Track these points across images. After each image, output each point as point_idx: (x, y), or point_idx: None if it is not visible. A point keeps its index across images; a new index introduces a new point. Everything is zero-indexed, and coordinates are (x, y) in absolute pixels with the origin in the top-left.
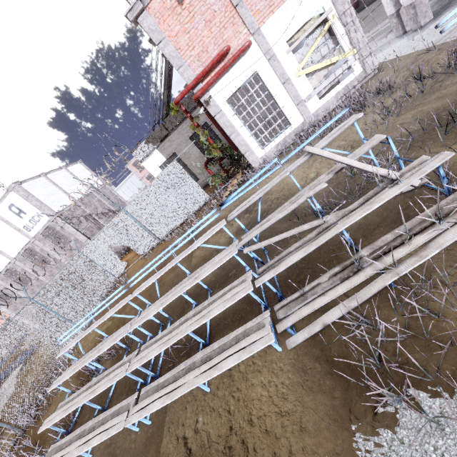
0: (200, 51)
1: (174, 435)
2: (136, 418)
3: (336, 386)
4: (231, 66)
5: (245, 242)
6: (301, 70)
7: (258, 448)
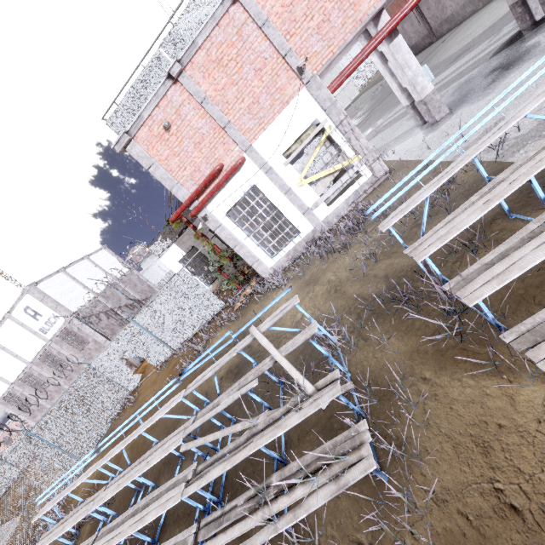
0: (192, 170)
1: None
2: None
3: None
4: (227, 182)
5: (189, 432)
6: (303, 179)
7: None
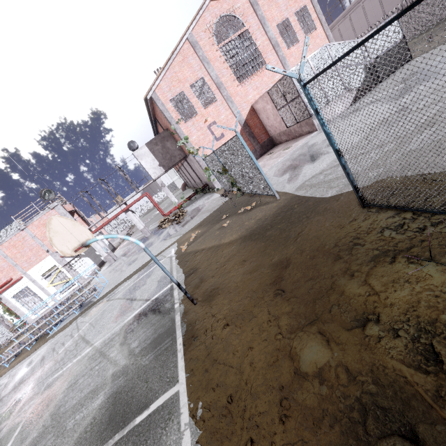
0: None
1: None
2: None
3: None
4: (14, 284)
5: None
6: (50, 284)
7: None
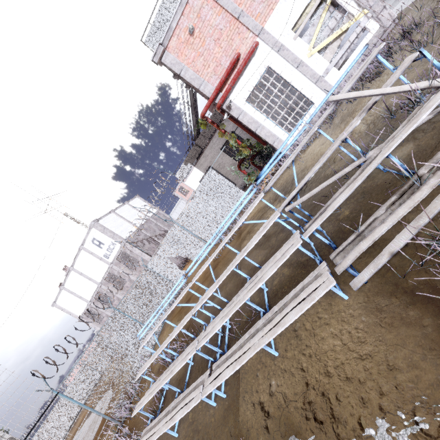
0: (214, 66)
1: (250, 402)
2: (210, 388)
3: (424, 314)
4: (244, 69)
5: (285, 203)
6: (312, 49)
7: (342, 396)
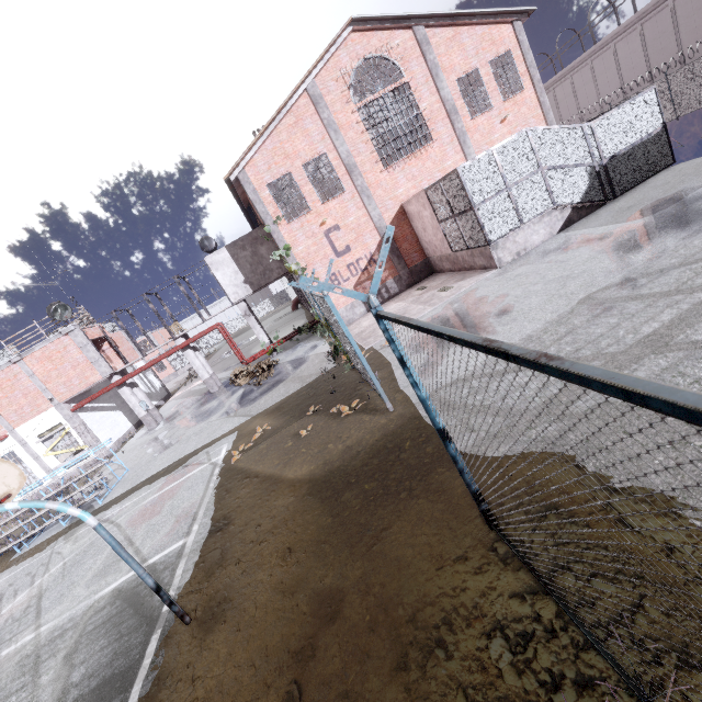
0: None
1: None
2: None
3: None
4: None
5: None
6: (49, 452)
7: None
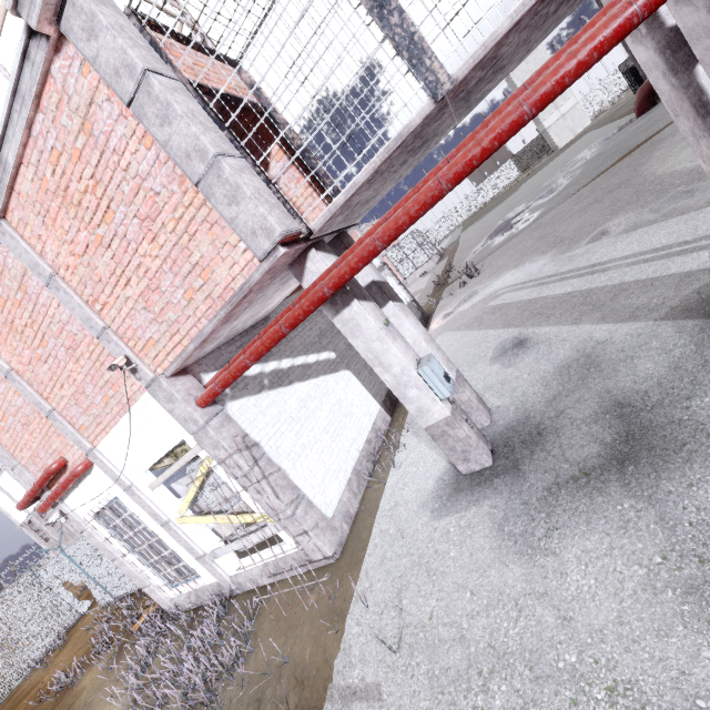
0: (31, 454)
1: None
2: None
3: None
4: (79, 481)
5: None
6: (186, 514)
7: None
